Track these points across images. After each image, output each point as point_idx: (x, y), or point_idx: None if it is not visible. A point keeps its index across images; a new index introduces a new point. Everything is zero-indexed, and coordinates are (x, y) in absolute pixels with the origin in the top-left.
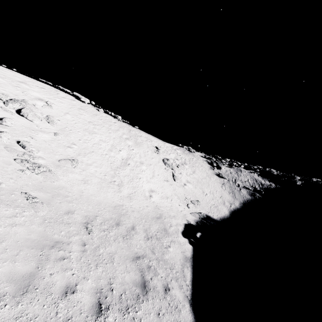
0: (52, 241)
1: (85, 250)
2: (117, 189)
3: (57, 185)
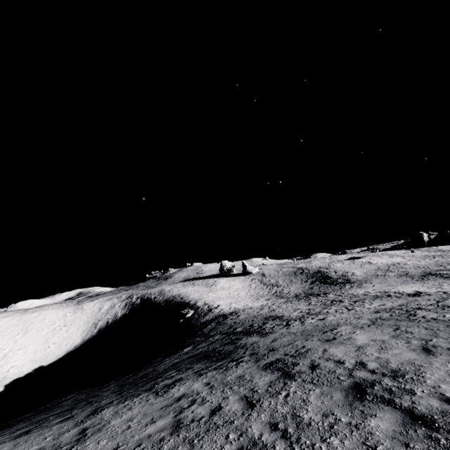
0: None
1: None
2: None
3: None
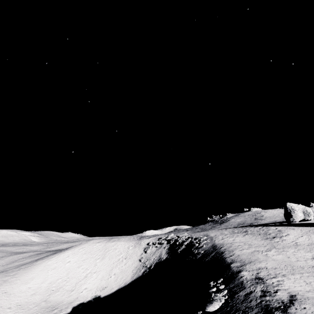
0: (38, 312)
1: (41, 313)
2: (69, 293)
3: (50, 298)
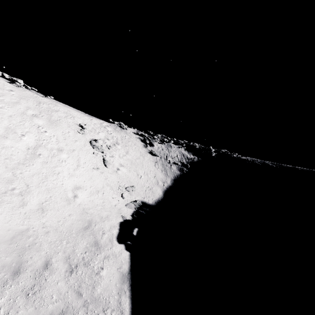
0: None
1: None
2: (18, 202)
3: None
